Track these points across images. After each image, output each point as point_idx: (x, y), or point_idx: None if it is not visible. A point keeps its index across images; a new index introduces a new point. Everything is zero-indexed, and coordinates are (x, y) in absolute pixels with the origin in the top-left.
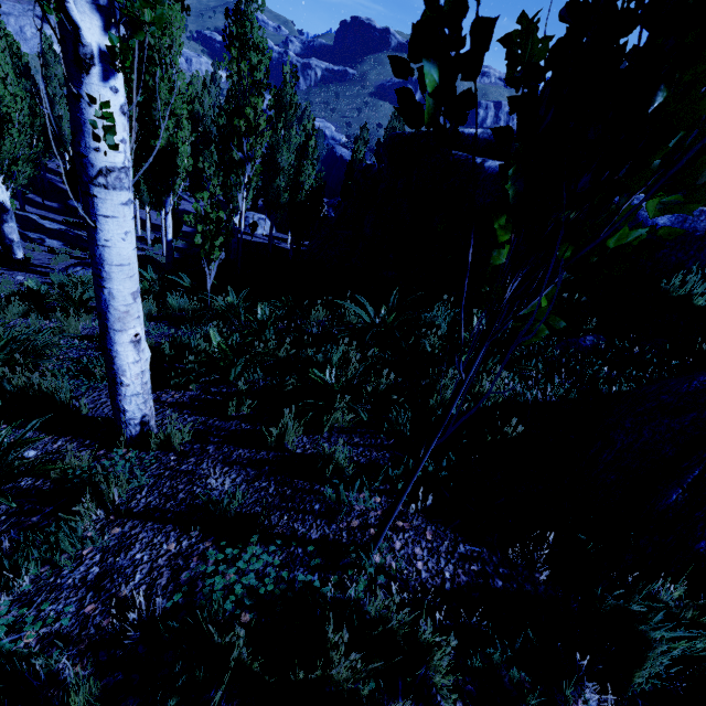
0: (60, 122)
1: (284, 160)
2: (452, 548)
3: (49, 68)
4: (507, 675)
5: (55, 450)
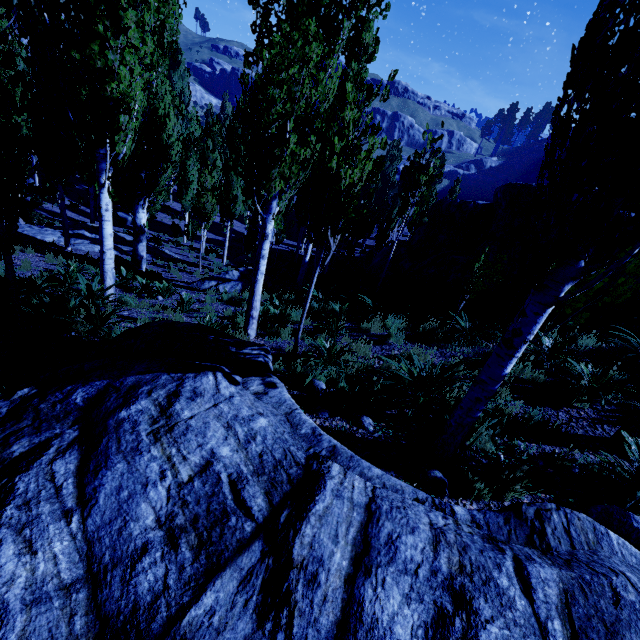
0: None
1: None
2: None
3: None
4: None
5: (602, 462)
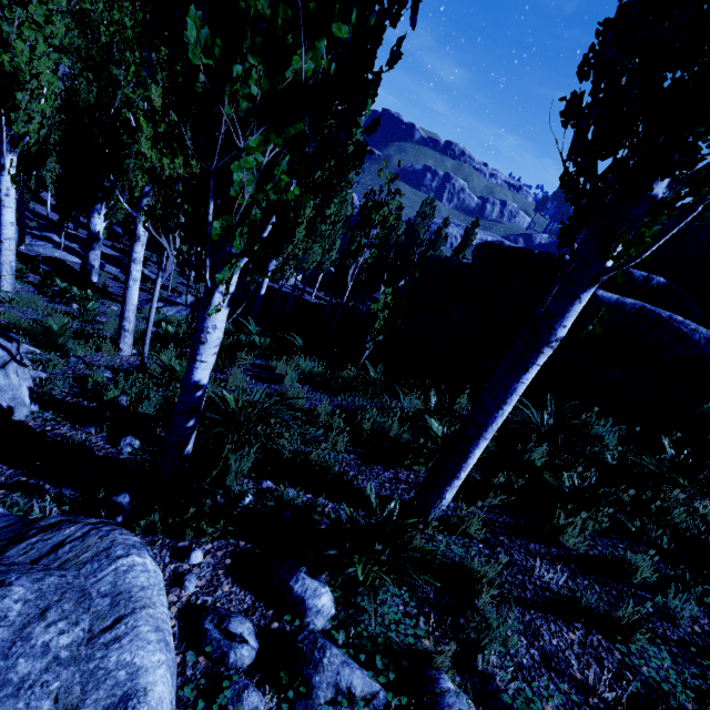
0: None
1: None
2: None
3: None
4: None
5: None
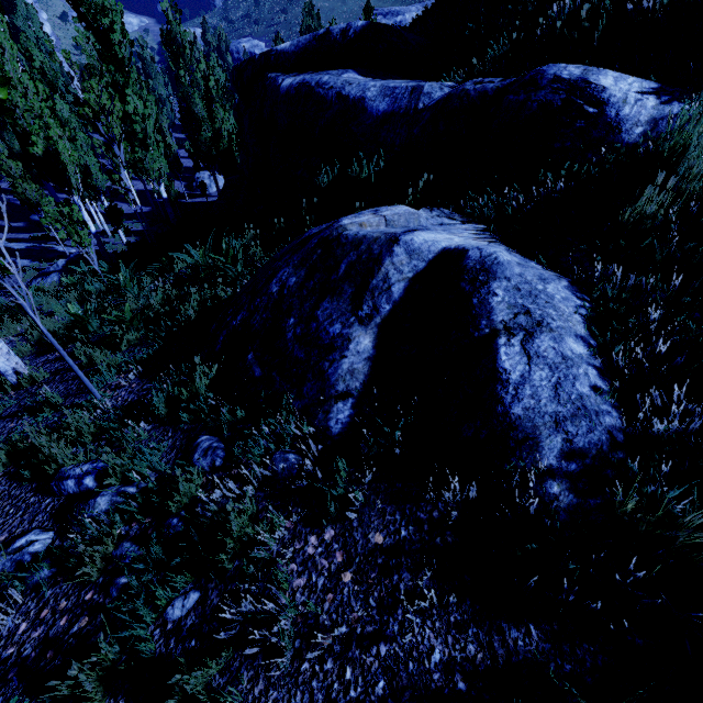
0: None
1: (200, 109)
2: (141, 388)
3: None
4: (124, 429)
5: None
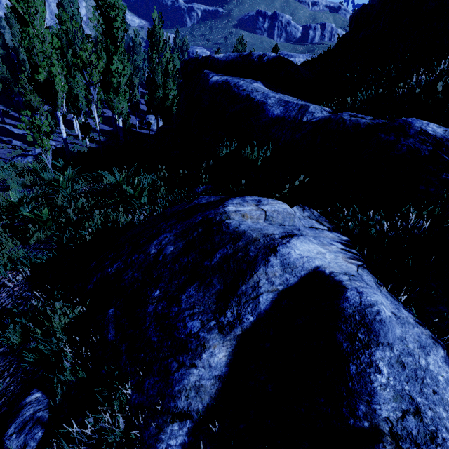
0: (24, 64)
1: (159, 79)
2: (20, 294)
3: (12, 28)
4: None
5: None
